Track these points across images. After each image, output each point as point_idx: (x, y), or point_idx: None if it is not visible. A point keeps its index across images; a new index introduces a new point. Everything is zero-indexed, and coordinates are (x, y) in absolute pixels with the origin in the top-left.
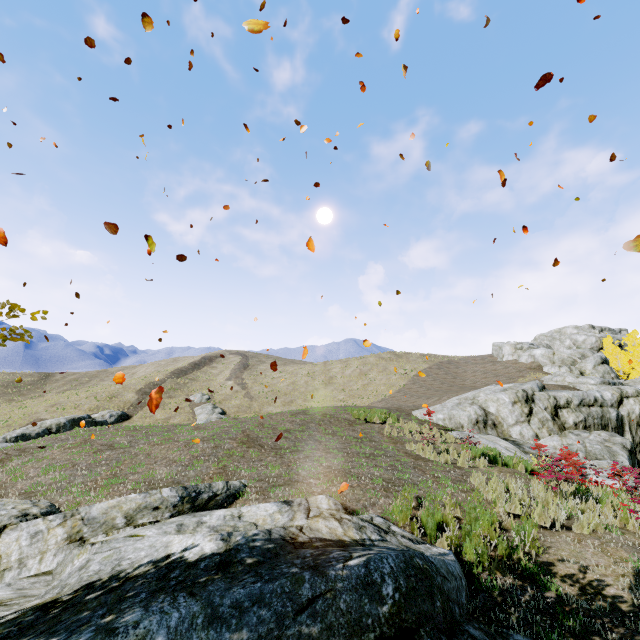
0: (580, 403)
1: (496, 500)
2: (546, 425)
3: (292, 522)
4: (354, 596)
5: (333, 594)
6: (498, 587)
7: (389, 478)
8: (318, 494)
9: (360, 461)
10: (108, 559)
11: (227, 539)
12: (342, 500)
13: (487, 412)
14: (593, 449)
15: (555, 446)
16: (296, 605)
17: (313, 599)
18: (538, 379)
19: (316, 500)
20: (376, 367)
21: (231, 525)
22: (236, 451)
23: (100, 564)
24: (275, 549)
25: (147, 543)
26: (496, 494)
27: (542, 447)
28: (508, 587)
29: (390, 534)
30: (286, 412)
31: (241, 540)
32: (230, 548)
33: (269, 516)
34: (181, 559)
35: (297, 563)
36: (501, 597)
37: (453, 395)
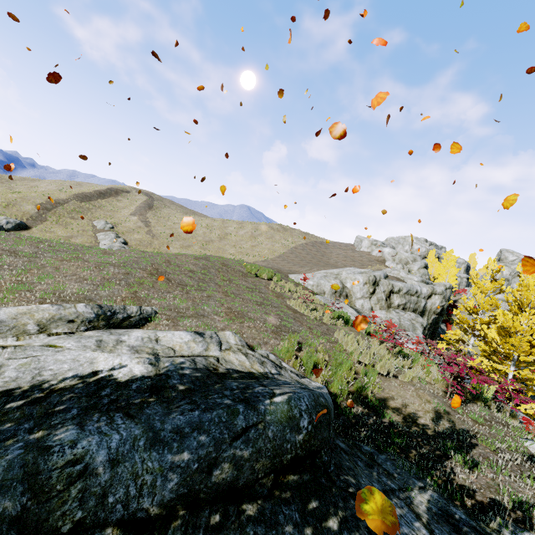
0: (407, 292)
1: (352, 352)
2: (380, 303)
3: (207, 352)
4: (279, 427)
5: (263, 425)
6: (353, 413)
7: (277, 324)
8: (221, 329)
9: (254, 307)
10: (26, 367)
11: (155, 364)
12: (241, 336)
13: (344, 286)
14: (404, 323)
15: (382, 317)
16: (232, 433)
17: (247, 429)
18: (381, 269)
19: (225, 335)
20: (265, 234)
21: (150, 347)
22: (146, 281)
23: (17, 371)
24: (203, 378)
25: (69, 356)
26: (354, 348)
27: (376, 317)
28: (359, 413)
29: (283, 369)
30: (190, 255)
31: (170, 367)
32: (160, 373)
33: (185, 344)
34: (110, 378)
35: (227, 395)
36: (355, 420)
37: (321, 269)
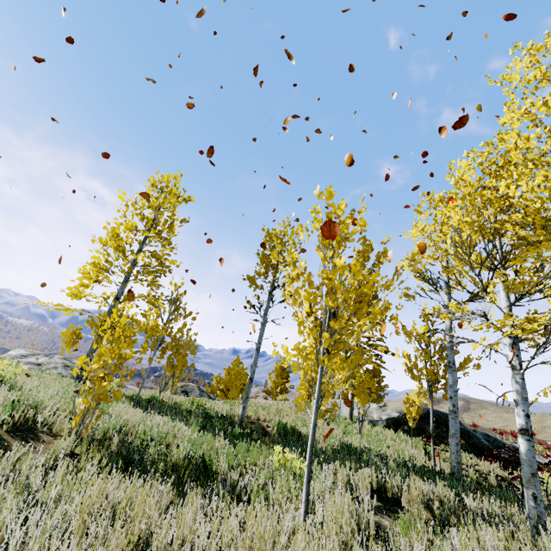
0: None
1: None
2: None
3: None
4: None
5: None
6: None
7: None
8: None
9: None
10: None
11: None
12: None
13: None
14: None
15: None
16: None
17: None
18: None
19: None
20: None
21: None
22: None
23: None
24: None
25: None
26: None
27: None
28: None
29: None
30: None
31: None
32: None
33: None
34: None
35: None
36: None
37: None
